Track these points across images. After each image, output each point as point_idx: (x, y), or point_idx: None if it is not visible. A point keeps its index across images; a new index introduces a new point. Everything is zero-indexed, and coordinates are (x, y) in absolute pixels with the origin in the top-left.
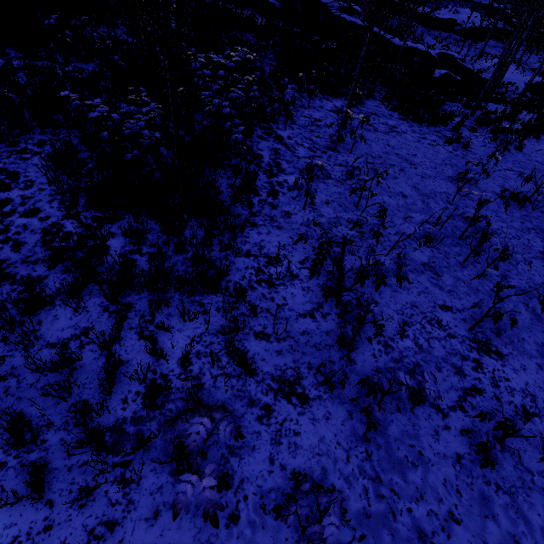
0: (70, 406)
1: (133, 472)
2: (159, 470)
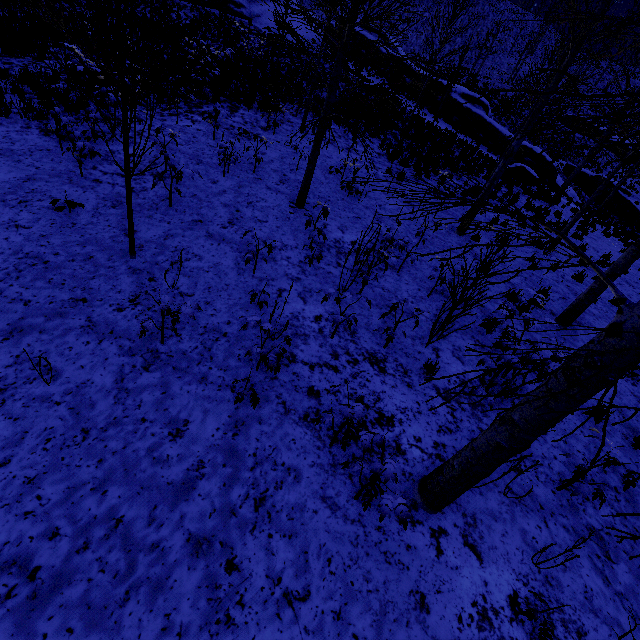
0: None
1: None
2: None
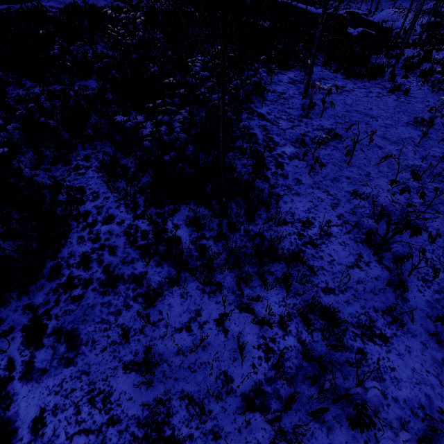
0: (215, 379)
1: (286, 424)
2: (304, 419)
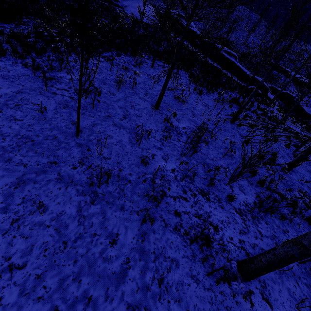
0: None
1: None
2: None
